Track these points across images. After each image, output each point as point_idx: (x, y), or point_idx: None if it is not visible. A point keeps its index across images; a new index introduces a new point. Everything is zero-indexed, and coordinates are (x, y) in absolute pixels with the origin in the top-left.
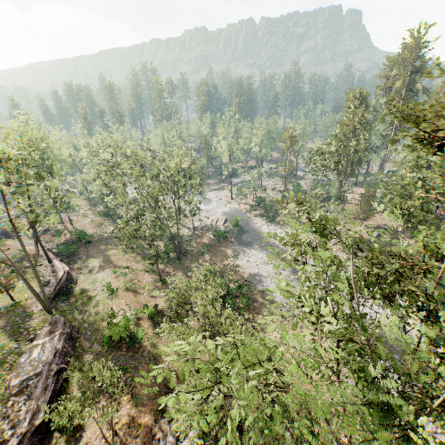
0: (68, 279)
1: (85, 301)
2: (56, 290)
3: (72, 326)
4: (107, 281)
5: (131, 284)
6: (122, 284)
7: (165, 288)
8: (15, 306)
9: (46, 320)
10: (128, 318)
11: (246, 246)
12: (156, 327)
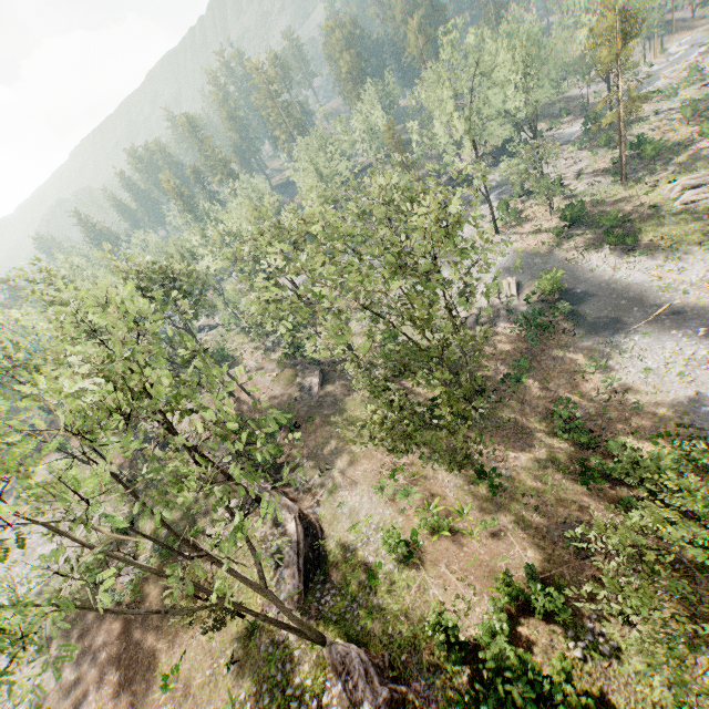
0: (306, 530)
1: (364, 579)
2: (301, 568)
3: (379, 666)
4: (379, 517)
5: (437, 518)
6: (419, 523)
7: (506, 504)
8: (252, 633)
9: (321, 660)
10: (490, 624)
11: (611, 332)
12: (570, 639)
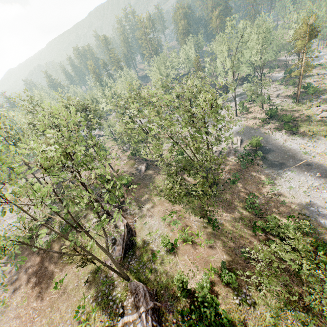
0: (128, 231)
1: (150, 256)
2: (123, 247)
3: (151, 293)
4: (161, 231)
5: (187, 236)
6: (179, 236)
7: (218, 235)
8: (97, 271)
9: (126, 287)
10: (202, 283)
11: (278, 168)
12: (235, 295)
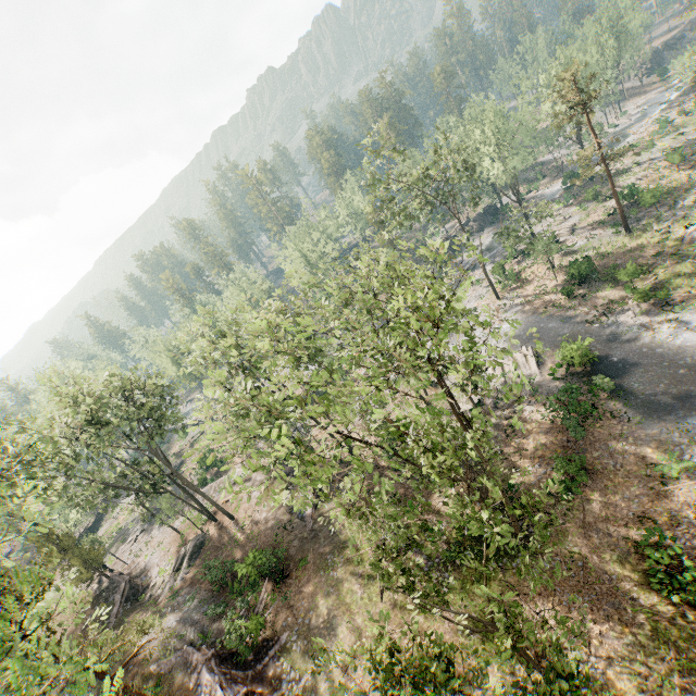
0: None
1: None
2: None
3: None
4: None
5: None
6: None
7: None
8: None
9: None
10: None
11: (679, 414)
12: None
